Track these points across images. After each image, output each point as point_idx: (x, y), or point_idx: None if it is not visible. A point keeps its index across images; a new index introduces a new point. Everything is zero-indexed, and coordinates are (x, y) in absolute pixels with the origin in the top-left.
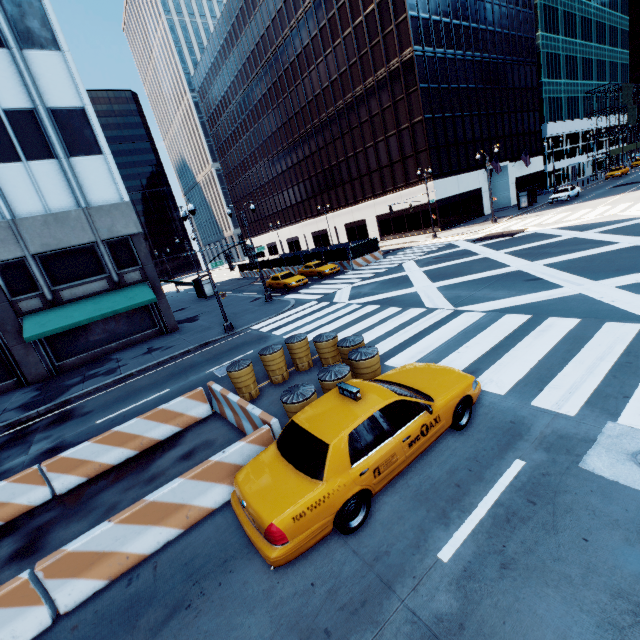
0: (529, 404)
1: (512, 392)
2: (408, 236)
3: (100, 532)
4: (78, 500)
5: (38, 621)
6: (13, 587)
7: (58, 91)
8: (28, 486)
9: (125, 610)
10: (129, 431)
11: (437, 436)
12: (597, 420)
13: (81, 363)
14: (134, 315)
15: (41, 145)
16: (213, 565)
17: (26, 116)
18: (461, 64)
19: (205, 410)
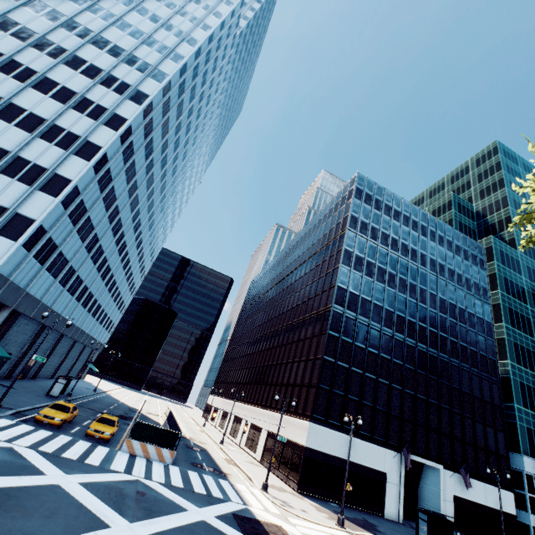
0: None
1: None
2: (276, 474)
3: None
4: None
5: None
6: None
7: (33, 209)
8: None
9: None
10: None
11: None
12: None
13: None
14: None
15: None
16: None
17: (1, 209)
18: (388, 338)
19: None
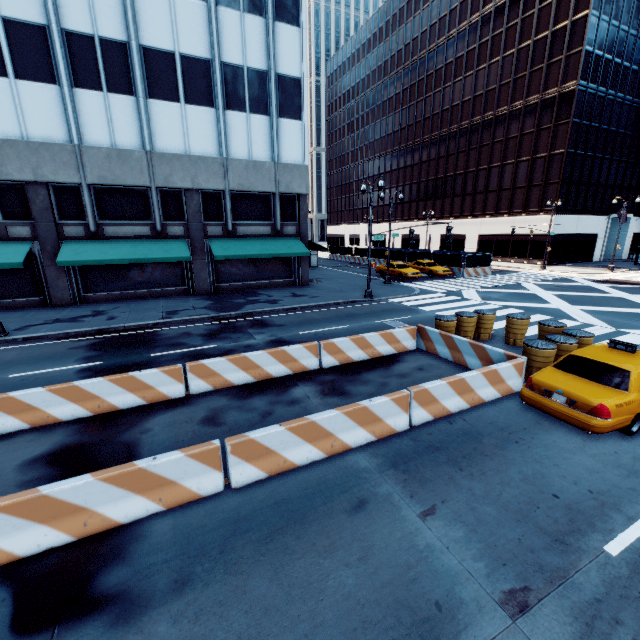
0: None
1: None
2: (508, 261)
3: (439, 384)
4: (345, 374)
5: (404, 423)
6: (403, 395)
7: (287, 60)
8: (310, 354)
9: (463, 434)
10: (369, 340)
11: None
12: None
13: (231, 290)
14: (279, 263)
15: (262, 102)
16: (516, 428)
17: (260, 76)
18: (618, 107)
19: (412, 344)
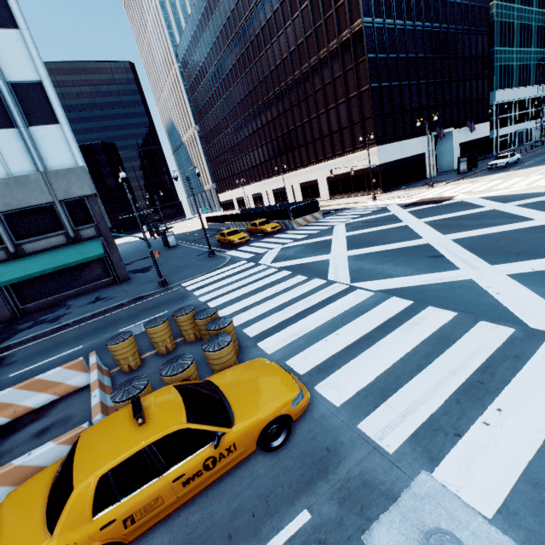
0: (356, 425)
1: (348, 404)
2: (354, 196)
3: None
4: None
5: None
6: None
7: (17, 66)
8: None
9: None
10: (2, 400)
11: (233, 465)
12: (413, 465)
13: (43, 307)
14: (90, 266)
15: (2, 116)
16: None
17: None
18: (411, 34)
19: (85, 379)
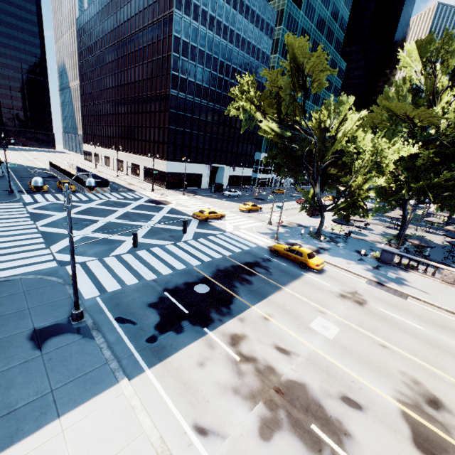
0: None
1: None
2: (154, 184)
3: None
4: None
5: None
6: None
7: None
8: None
9: None
10: None
11: None
12: None
13: None
14: None
15: None
16: None
17: None
18: (204, 107)
19: None
